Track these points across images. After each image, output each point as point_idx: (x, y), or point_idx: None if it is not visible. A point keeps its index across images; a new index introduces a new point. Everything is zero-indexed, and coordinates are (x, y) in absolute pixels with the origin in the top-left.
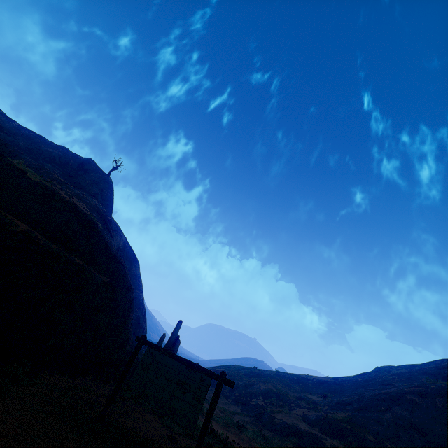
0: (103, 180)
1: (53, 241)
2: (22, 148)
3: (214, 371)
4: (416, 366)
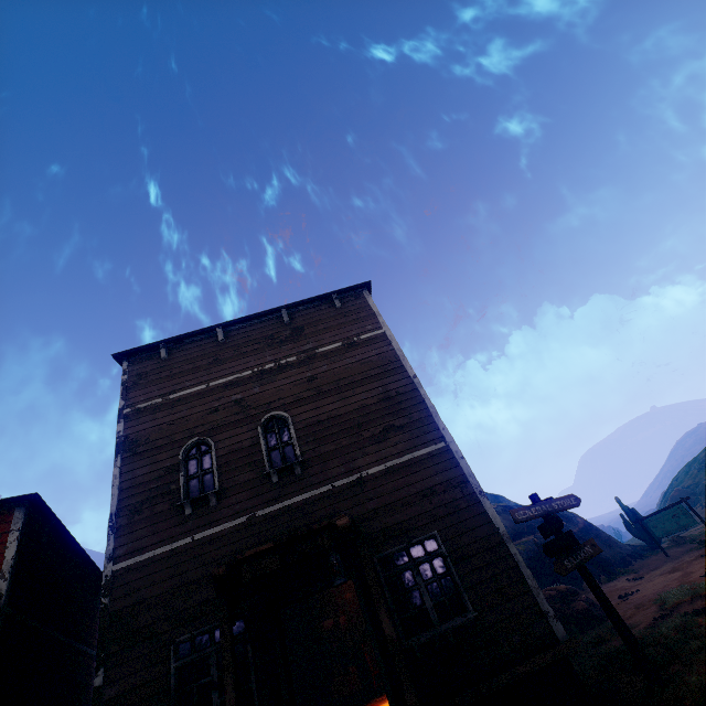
0: None
1: (528, 533)
2: None
3: (670, 499)
4: None
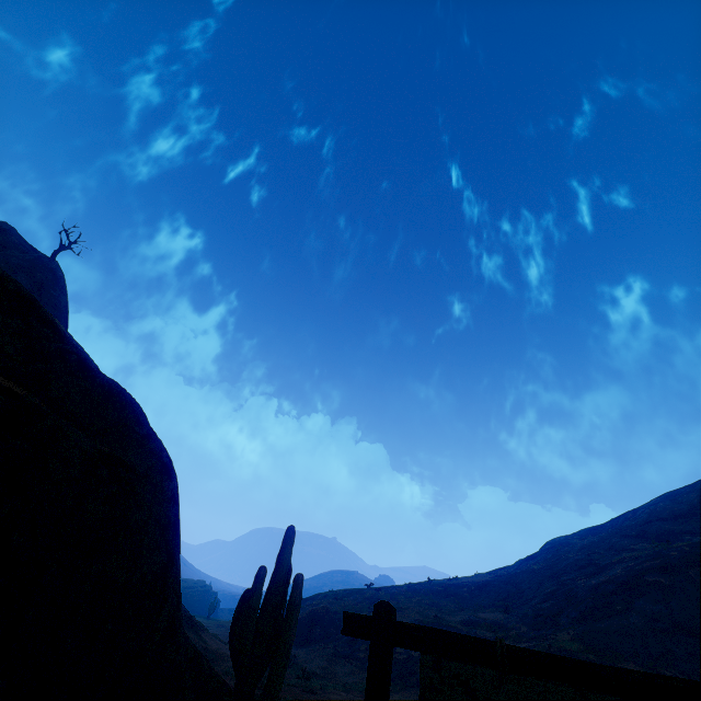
0: (40, 265)
1: None
2: None
3: (309, 612)
4: (598, 529)
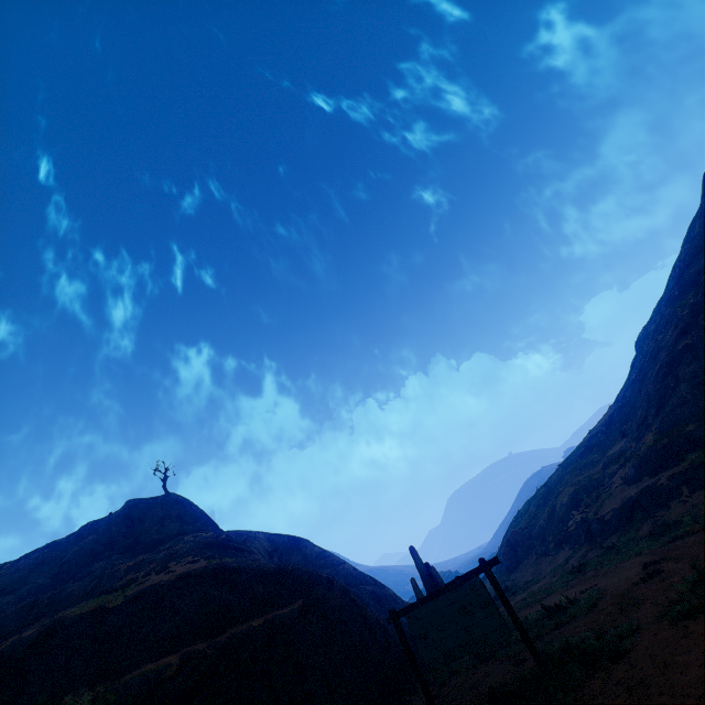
0: (168, 506)
1: (210, 634)
2: (49, 584)
3: (505, 544)
4: (662, 300)
